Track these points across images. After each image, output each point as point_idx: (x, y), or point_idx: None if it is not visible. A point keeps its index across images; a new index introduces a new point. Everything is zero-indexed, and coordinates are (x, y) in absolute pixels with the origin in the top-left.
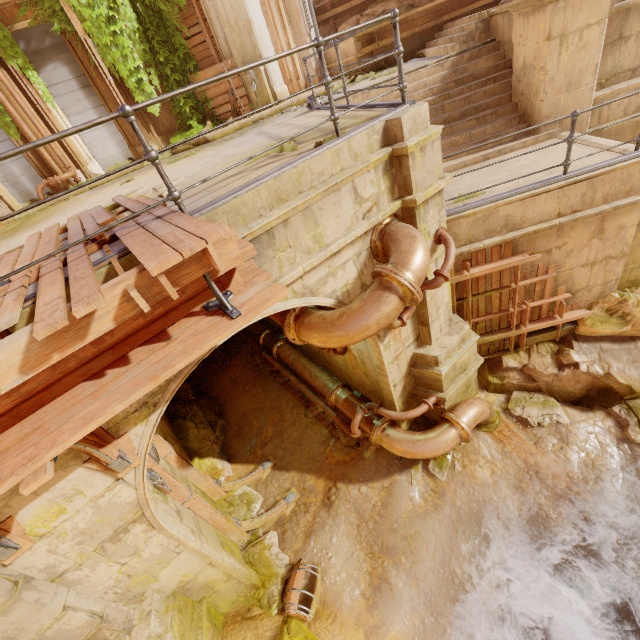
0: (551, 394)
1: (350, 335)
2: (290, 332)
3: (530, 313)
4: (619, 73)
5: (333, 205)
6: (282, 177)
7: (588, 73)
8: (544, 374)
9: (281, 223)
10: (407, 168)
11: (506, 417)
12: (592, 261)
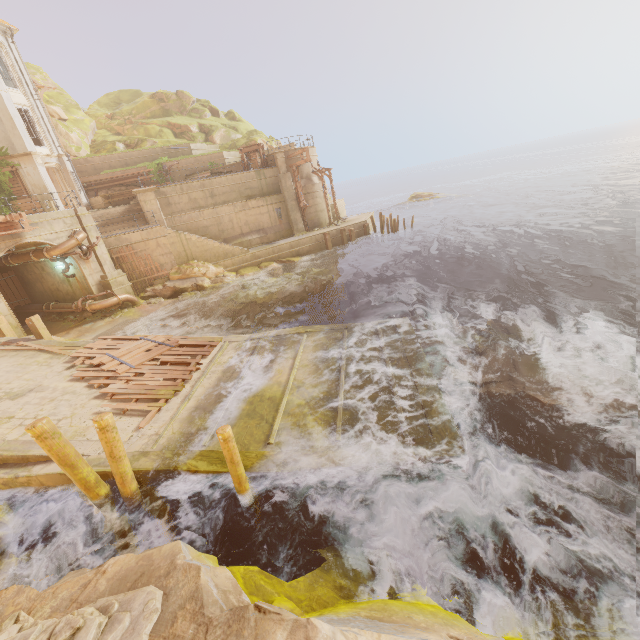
0: (161, 296)
1: (61, 248)
2: (45, 253)
3: (151, 272)
4: (175, 212)
5: (57, 222)
6: (41, 214)
7: (158, 210)
8: (158, 290)
9: (41, 222)
10: (80, 219)
11: (145, 304)
12: (162, 254)
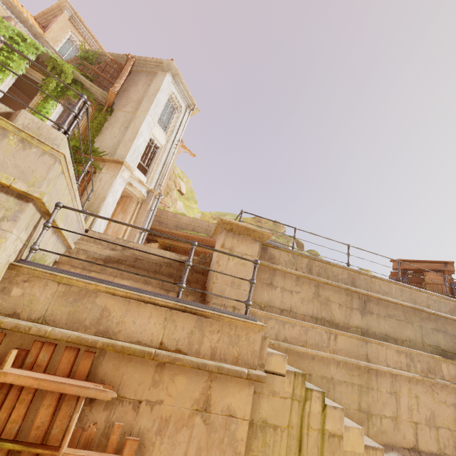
0: None
1: None
2: None
3: None
4: (272, 306)
5: None
6: None
7: (246, 282)
8: None
9: None
10: None
11: None
12: None
